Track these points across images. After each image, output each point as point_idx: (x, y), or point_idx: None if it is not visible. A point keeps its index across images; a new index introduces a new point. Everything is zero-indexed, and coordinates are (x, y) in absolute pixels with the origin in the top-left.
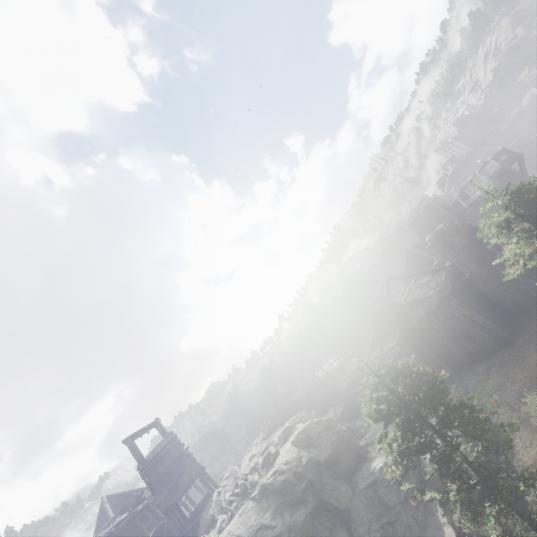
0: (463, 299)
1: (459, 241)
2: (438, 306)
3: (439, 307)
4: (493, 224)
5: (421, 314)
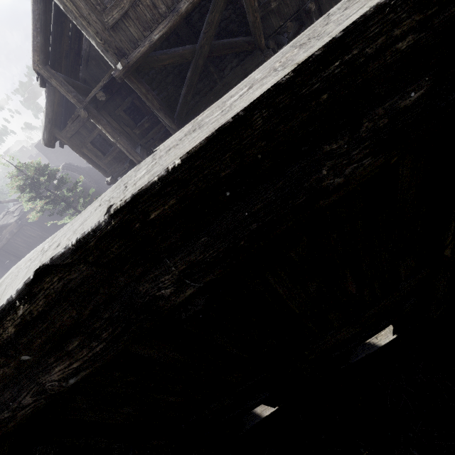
0: (41, 223)
1: None
2: (19, 230)
3: (20, 230)
4: (13, 188)
5: (7, 236)
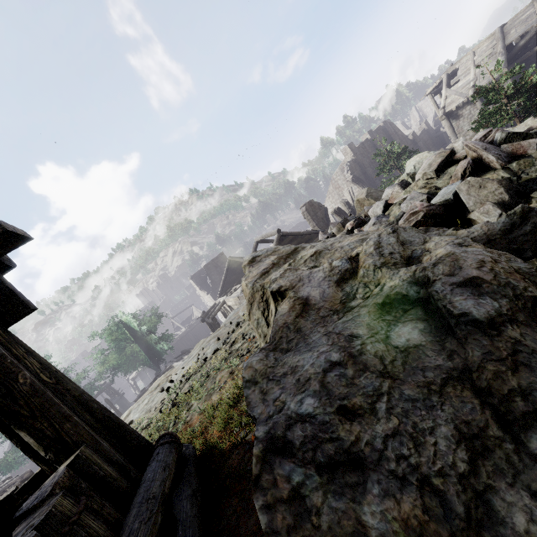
0: None
1: (320, 213)
2: None
3: None
4: (396, 151)
5: None
